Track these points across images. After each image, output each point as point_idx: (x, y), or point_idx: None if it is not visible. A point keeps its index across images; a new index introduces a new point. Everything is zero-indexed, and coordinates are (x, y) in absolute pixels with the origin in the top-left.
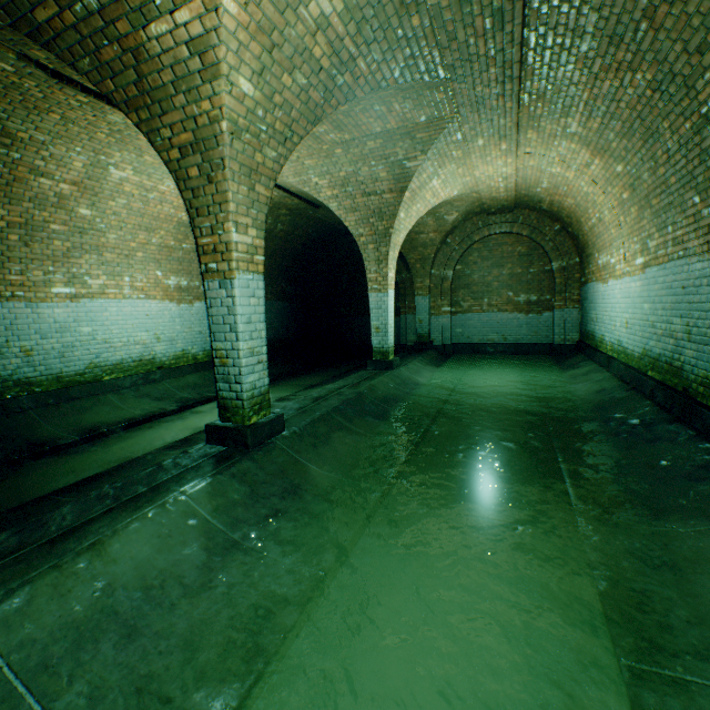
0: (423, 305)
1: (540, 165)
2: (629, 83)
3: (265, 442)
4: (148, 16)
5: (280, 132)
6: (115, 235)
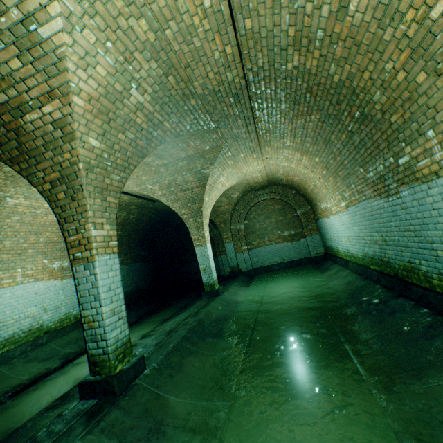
0: (230, 248)
1: (276, 163)
2: (309, 120)
3: (130, 384)
4: (24, 110)
5: (120, 164)
6: (11, 241)
